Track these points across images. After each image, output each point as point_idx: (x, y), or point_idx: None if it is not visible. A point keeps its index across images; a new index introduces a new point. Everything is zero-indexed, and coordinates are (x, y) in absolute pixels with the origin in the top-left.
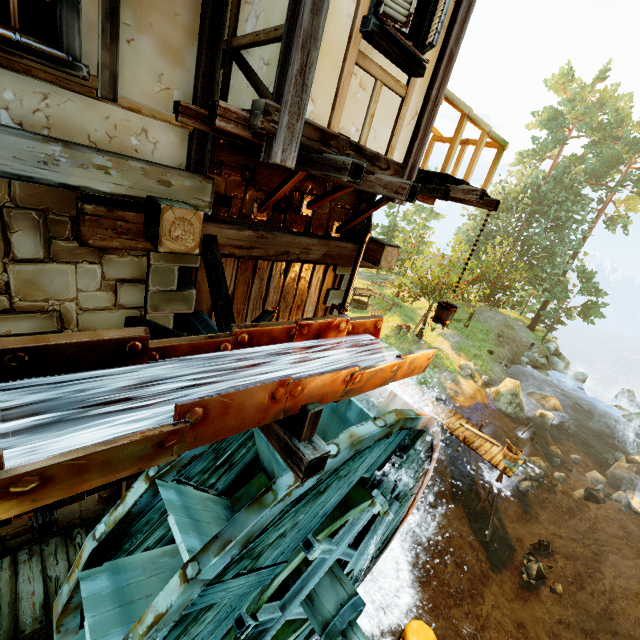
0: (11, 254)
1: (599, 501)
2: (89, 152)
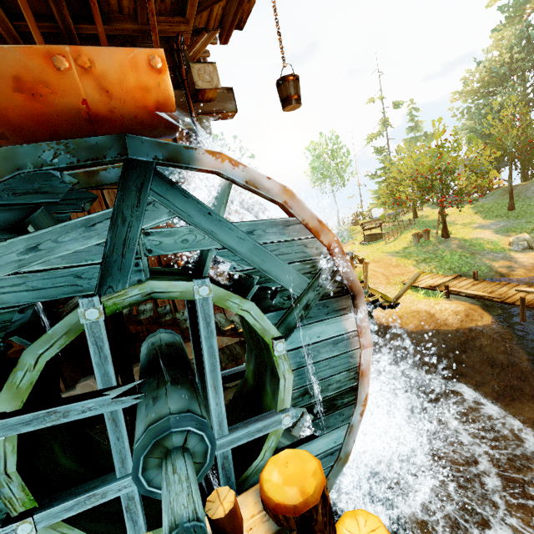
0: None
1: None
2: None
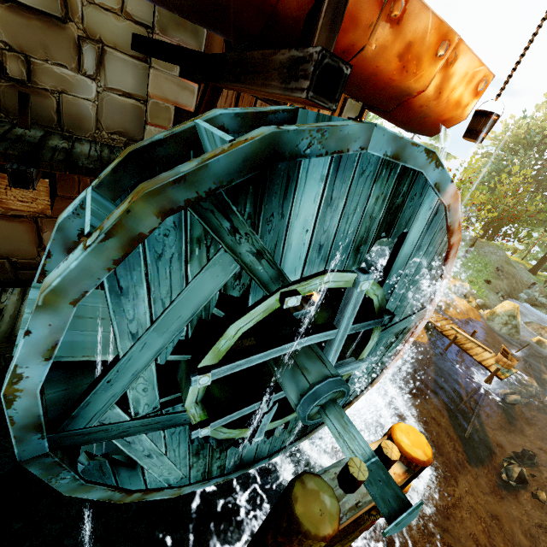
0: None
1: None
2: None
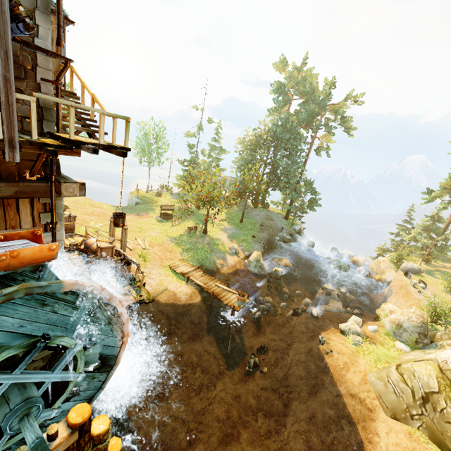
0: None
1: (299, 315)
2: None
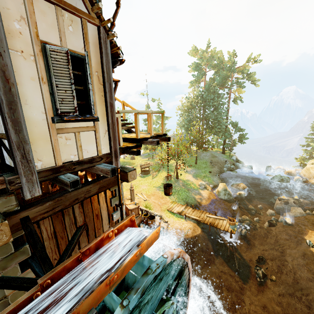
0: None
1: (274, 225)
2: None
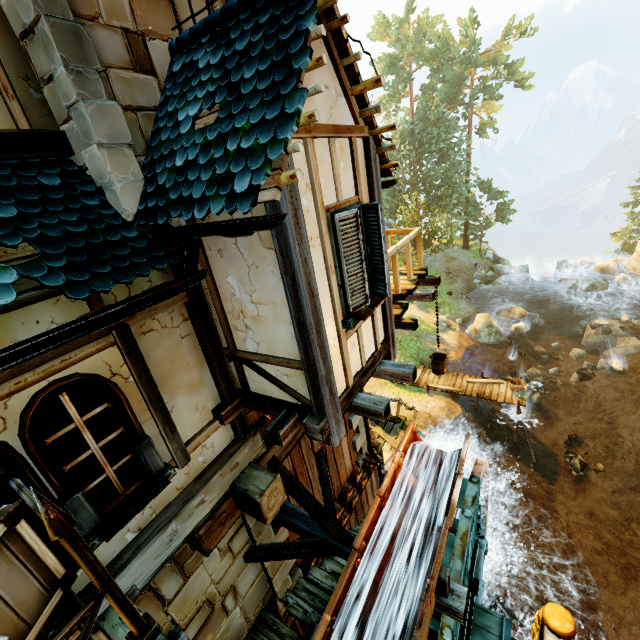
0: (166, 601)
1: (591, 377)
2: (189, 504)
